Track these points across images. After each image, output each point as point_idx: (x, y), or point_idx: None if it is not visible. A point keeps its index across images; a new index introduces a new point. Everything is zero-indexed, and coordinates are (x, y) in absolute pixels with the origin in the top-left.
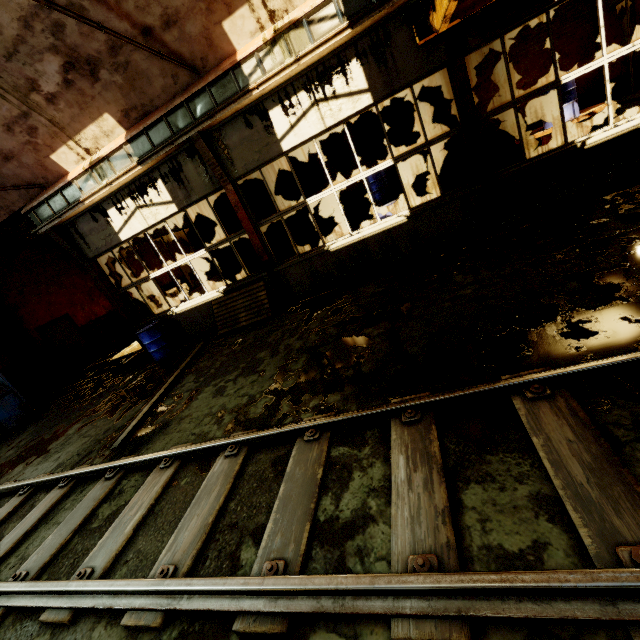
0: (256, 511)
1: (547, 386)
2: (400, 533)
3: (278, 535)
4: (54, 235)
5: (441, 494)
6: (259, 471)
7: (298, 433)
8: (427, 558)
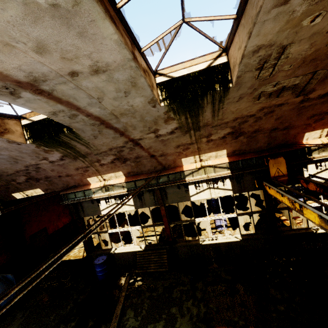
0: None
1: None
2: None
3: None
4: (70, 206)
5: None
6: None
7: None
8: None
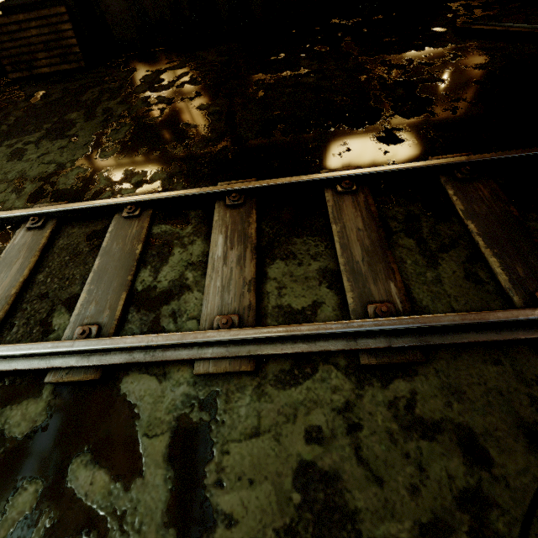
0: (69, 283)
1: (355, 183)
2: (211, 299)
3: (92, 304)
4: None
5: (251, 268)
6: (72, 245)
7: (116, 209)
8: (230, 318)
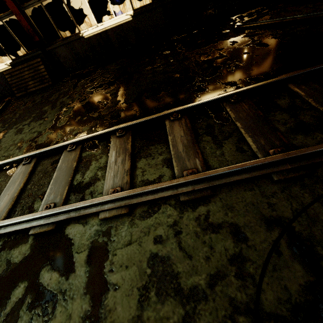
0: (42, 187)
1: (179, 114)
2: (108, 182)
3: (52, 194)
4: None
5: (128, 164)
6: (44, 169)
7: (64, 148)
8: (116, 189)
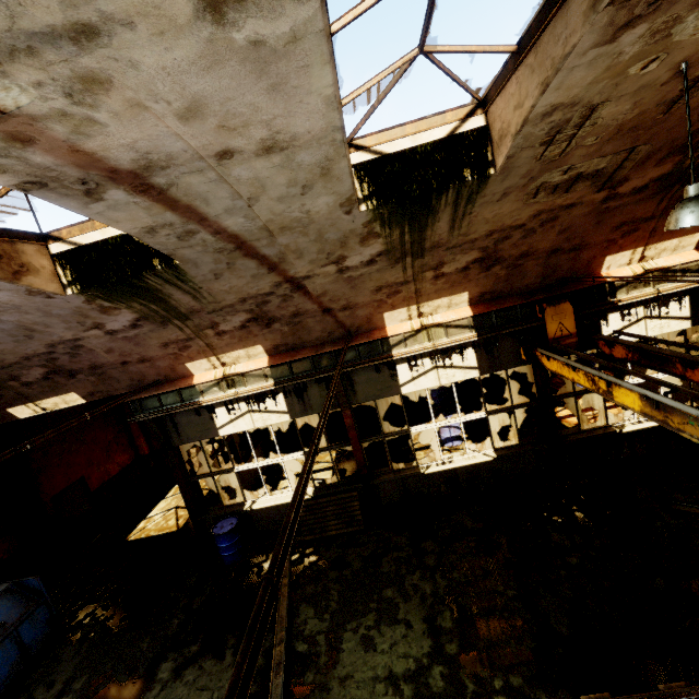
0: None
1: None
2: None
3: None
4: (151, 424)
5: None
6: None
7: None
8: None
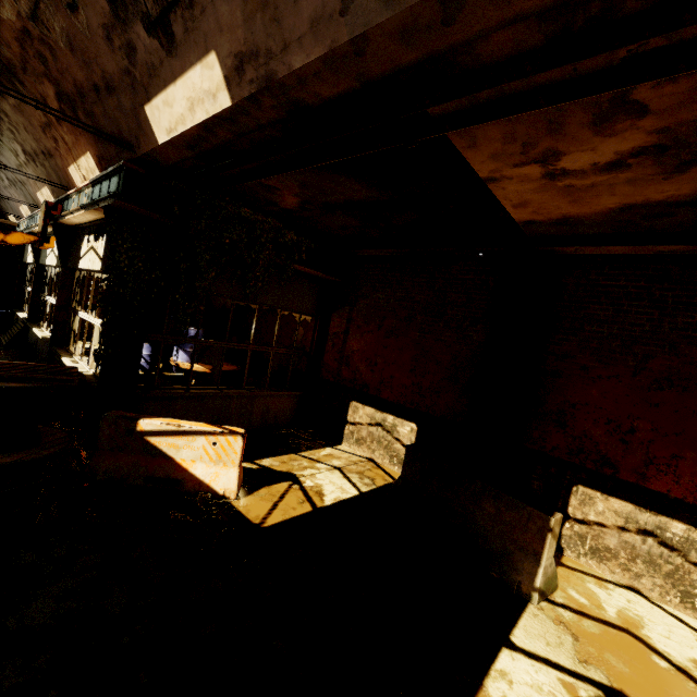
0: None
1: None
2: None
3: None
4: None
5: None
6: None
7: None
8: None
